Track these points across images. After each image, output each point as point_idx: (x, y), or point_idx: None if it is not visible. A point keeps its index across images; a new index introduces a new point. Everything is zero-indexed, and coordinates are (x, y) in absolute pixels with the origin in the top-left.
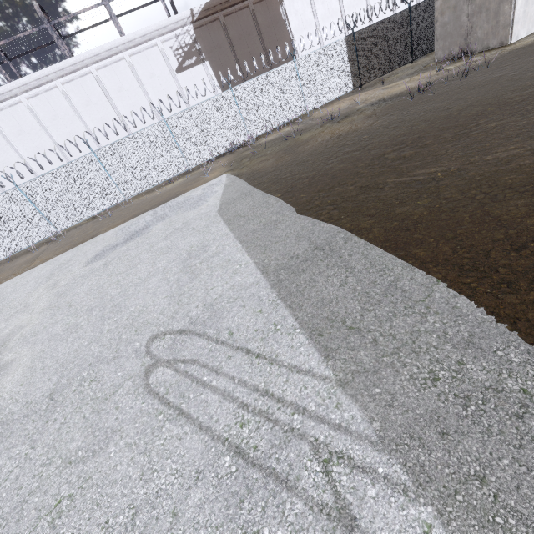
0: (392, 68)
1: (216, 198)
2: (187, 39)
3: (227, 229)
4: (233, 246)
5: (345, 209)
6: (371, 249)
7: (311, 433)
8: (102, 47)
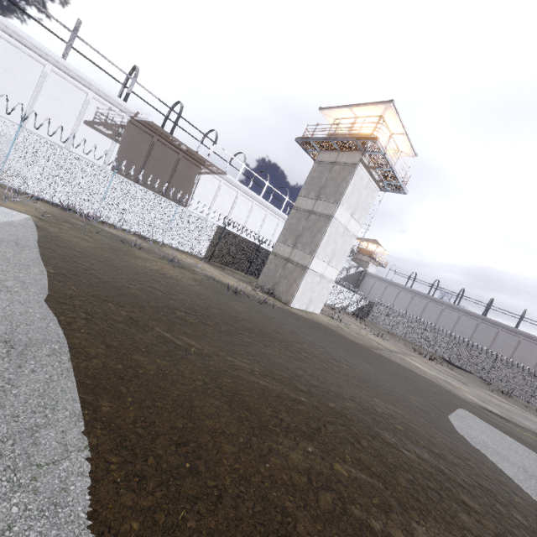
0: (234, 267)
1: None
2: (117, 119)
3: None
4: None
5: (94, 325)
6: (66, 377)
7: None
8: (31, 38)
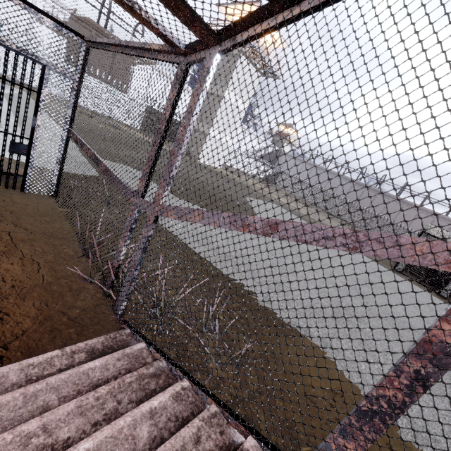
0: None
1: (7, 91)
2: (61, 16)
3: (4, 99)
4: (3, 102)
5: None
6: None
7: (1, 123)
8: None
